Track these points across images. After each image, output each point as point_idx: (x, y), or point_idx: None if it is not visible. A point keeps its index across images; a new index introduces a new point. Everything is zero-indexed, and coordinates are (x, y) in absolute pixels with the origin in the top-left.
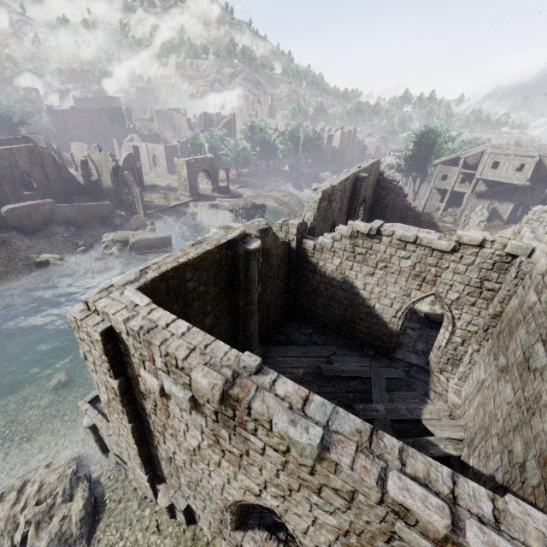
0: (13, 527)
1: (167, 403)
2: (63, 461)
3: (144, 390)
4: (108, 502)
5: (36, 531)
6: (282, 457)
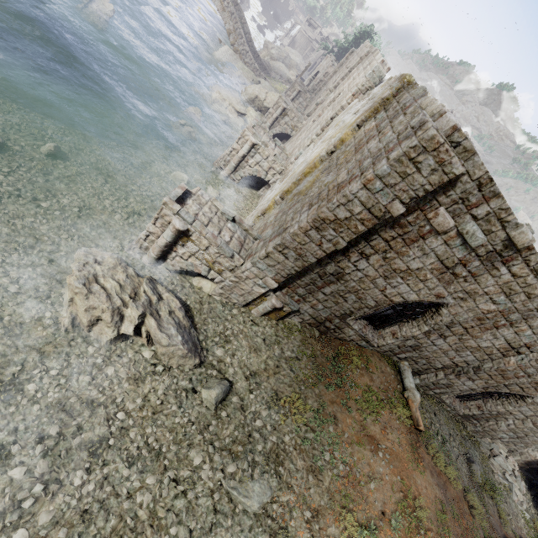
0: (119, 319)
1: (429, 237)
2: (112, 261)
3: (409, 222)
4: (190, 304)
5: (156, 322)
6: (513, 279)
